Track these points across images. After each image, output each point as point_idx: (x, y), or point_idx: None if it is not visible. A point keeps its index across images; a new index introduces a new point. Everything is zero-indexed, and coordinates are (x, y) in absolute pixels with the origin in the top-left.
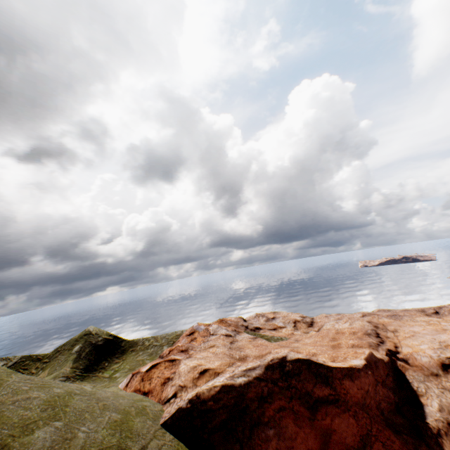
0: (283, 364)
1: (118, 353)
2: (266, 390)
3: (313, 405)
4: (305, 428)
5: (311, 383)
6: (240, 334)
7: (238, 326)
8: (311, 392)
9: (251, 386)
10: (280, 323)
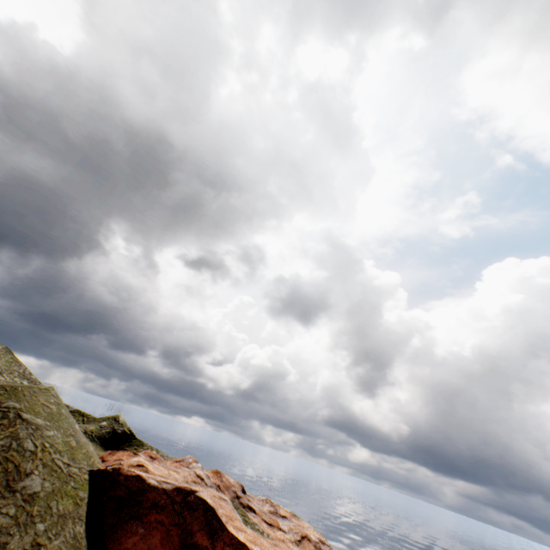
0: (189, 493)
1: (125, 446)
2: (163, 502)
3: (188, 545)
4: None
5: (199, 525)
6: (219, 491)
7: (228, 488)
8: (194, 533)
9: (156, 490)
10: (285, 526)
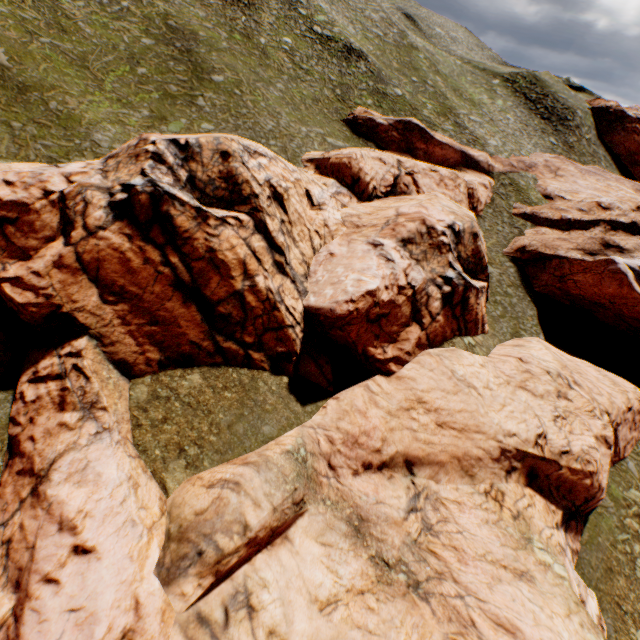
0: None
1: None
2: (634, 123)
3: None
4: (634, 143)
5: None
6: None
7: None
8: None
9: (631, 118)
10: None
